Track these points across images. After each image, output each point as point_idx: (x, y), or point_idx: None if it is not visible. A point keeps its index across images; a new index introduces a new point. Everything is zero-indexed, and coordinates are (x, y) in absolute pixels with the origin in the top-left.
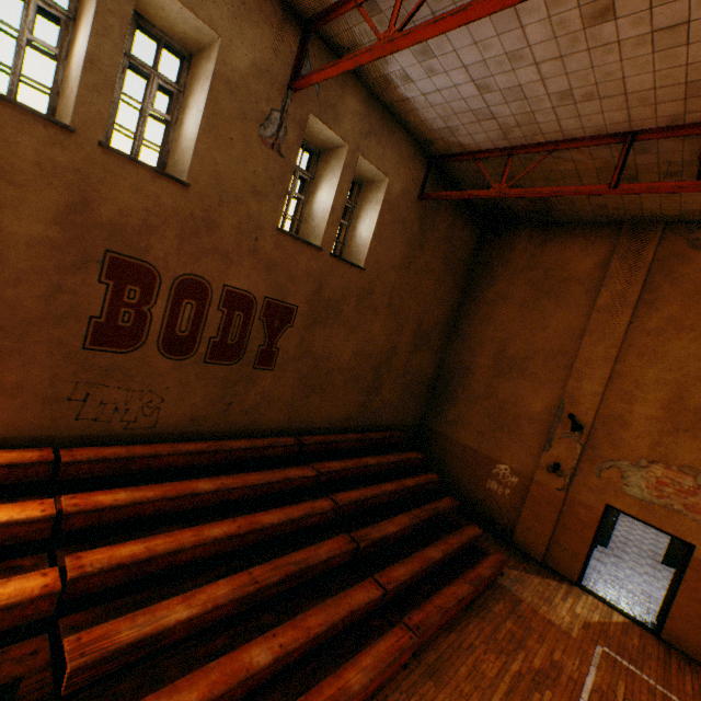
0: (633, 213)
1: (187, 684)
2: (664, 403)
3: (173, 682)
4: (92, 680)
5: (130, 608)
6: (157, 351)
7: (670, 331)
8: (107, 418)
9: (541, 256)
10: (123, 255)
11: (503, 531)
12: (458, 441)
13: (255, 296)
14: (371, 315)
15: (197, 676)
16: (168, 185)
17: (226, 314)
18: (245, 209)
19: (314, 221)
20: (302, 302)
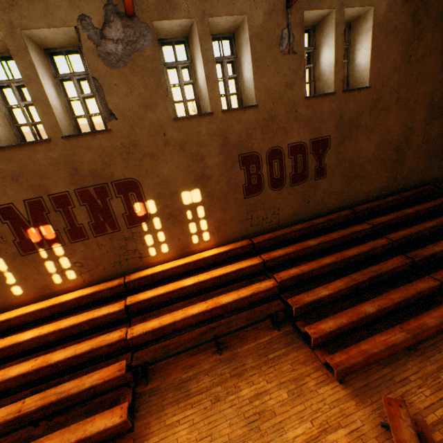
0: None
1: (338, 316)
2: None
3: (332, 315)
4: (301, 313)
5: (302, 291)
6: (269, 189)
7: None
8: (261, 223)
9: None
10: (244, 154)
11: None
12: None
13: (304, 142)
14: (383, 115)
15: (341, 314)
16: (249, 111)
17: (292, 159)
18: (285, 99)
19: (324, 77)
20: (332, 132)
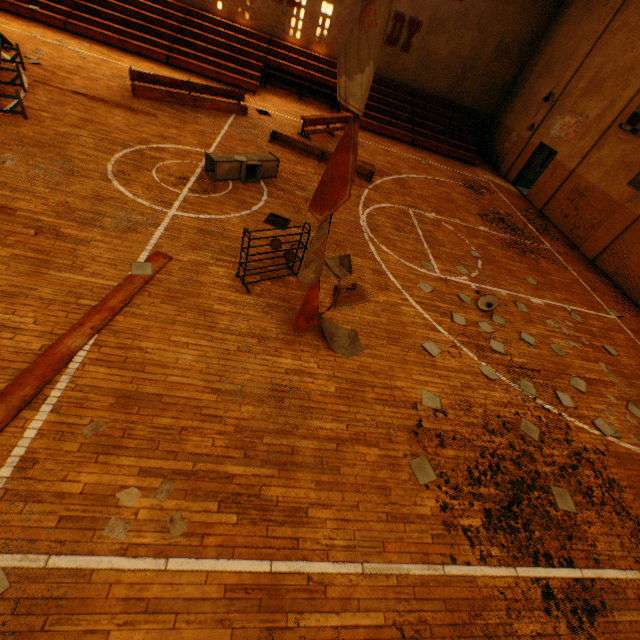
0: None
1: None
2: (590, 79)
3: None
4: None
5: None
6: None
7: (619, 29)
8: None
9: None
10: None
11: (498, 167)
12: (504, 124)
13: (405, 16)
14: (464, 31)
15: None
16: None
17: (394, 25)
18: None
19: None
20: (425, 21)
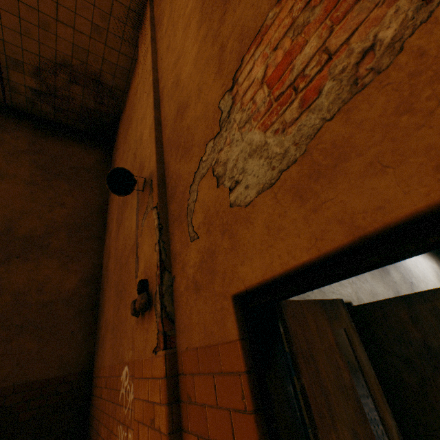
0: (119, 12)
1: None
2: (198, 21)
3: None
4: None
5: None
6: None
7: (174, 0)
8: None
9: (125, 116)
10: None
11: None
12: (104, 368)
13: None
14: None
15: None
16: None
17: None
18: None
19: None
20: None
